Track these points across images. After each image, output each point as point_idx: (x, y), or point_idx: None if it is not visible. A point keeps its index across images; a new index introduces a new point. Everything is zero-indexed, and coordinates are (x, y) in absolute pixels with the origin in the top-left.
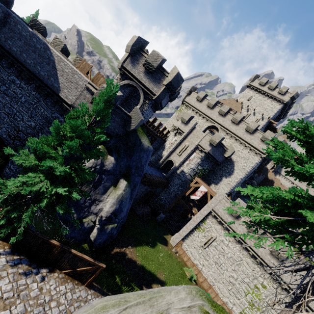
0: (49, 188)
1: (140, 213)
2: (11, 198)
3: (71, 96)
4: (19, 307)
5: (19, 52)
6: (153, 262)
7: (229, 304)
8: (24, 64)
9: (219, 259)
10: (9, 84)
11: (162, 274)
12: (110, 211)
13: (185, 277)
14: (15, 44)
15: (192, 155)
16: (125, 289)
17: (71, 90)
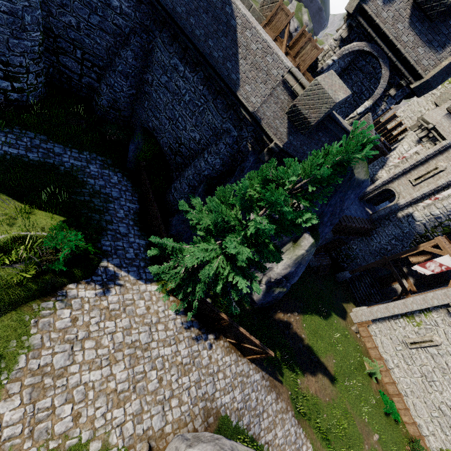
0: (225, 265)
1: (314, 265)
2: (187, 269)
3: (255, 97)
4: (195, 375)
5: (185, 15)
6: (322, 340)
7: (423, 430)
8: (191, 38)
9: (432, 374)
10: (170, 72)
11: (332, 358)
12: (282, 273)
13: (362, 369)
14: (180, 0)
15: (446, 190)
16: (286, 367)
17: (256, 85)
